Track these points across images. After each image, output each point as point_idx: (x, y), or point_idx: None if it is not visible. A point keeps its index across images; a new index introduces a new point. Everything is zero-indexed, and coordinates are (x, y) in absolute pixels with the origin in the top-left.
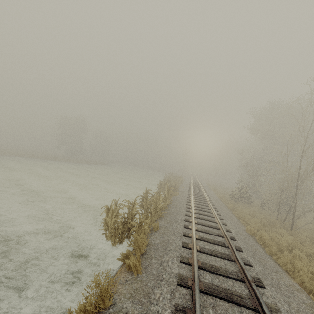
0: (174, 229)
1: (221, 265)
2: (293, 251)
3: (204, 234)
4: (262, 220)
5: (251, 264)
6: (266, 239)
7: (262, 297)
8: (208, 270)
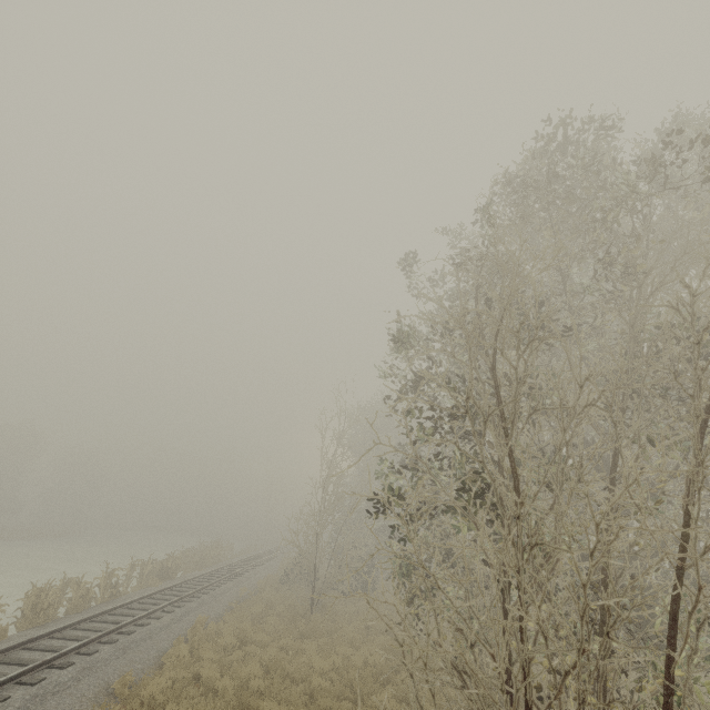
0: (35, 633)
1: (39, 658)
2: (221, 639)
3: (85, 632)
4: (265, 607)
5: (98, 653)
6: (199, 628)
7: (44, 675)
8: (5, 661)
